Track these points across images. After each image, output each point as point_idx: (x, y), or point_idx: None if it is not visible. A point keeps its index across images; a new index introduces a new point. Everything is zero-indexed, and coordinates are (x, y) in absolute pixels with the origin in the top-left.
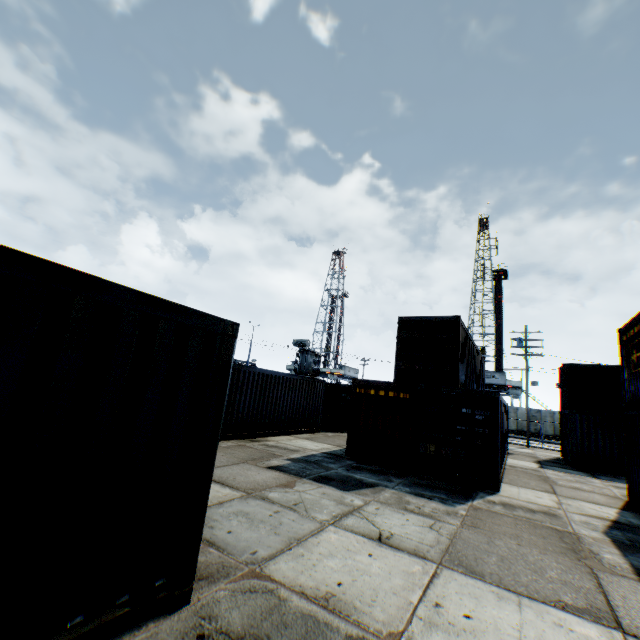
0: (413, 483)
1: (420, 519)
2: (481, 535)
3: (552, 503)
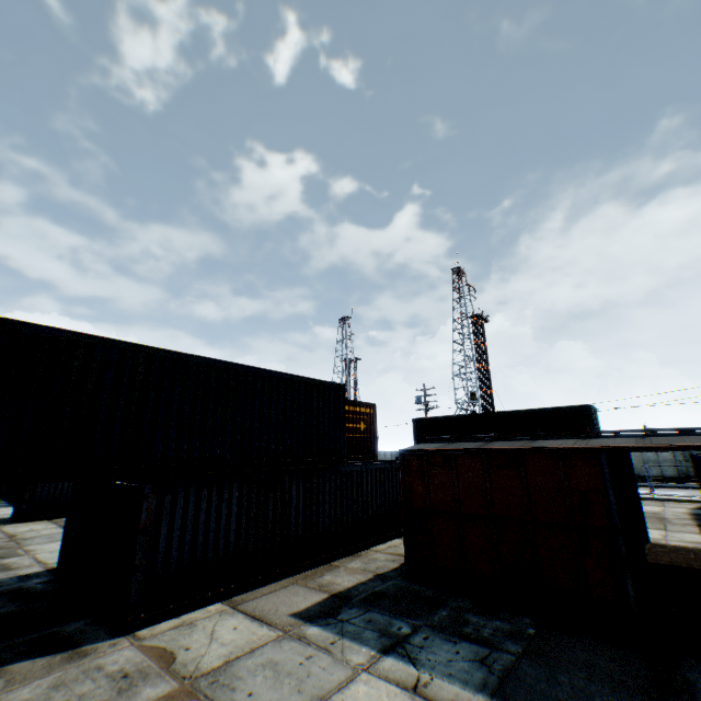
0: None
1: None
2: None
3: None
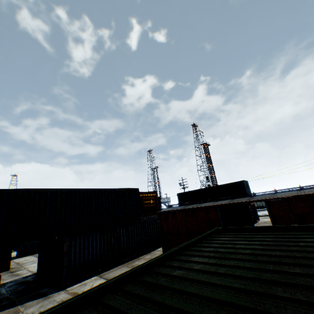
0: None
1: None
2: None
3: None
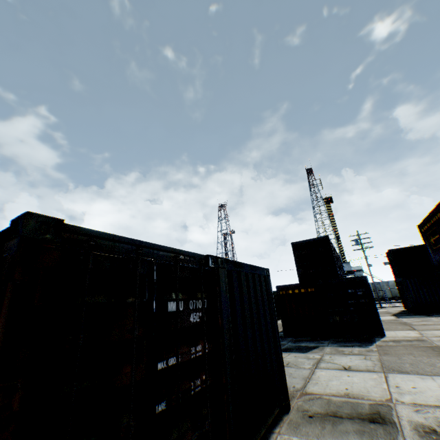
0: (336, 341)
1: (356, 356)
2: (393, 357)
3: (417, 334)
